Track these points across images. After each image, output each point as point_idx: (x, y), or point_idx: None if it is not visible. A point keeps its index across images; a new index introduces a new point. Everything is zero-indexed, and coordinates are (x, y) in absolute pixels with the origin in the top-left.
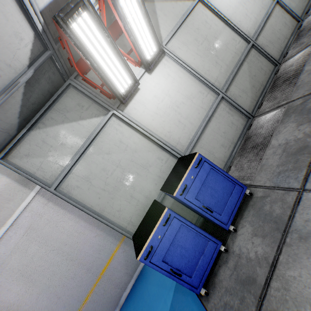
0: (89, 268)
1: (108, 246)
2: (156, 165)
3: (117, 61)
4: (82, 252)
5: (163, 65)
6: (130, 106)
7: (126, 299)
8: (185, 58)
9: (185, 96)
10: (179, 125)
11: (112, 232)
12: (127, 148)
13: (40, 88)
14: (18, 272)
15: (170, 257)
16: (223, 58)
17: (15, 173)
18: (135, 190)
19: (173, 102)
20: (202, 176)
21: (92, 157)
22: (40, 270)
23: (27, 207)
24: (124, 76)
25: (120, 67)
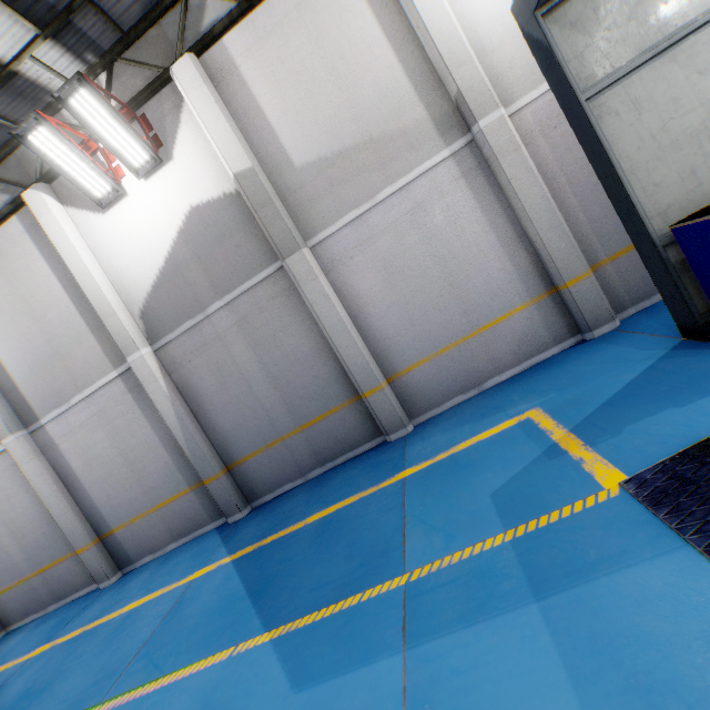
0: (468, 311)
1: (510, 295)
2: None
3: None
4: (470, 283)
5: None
6: None
7: (497, 385)
8: None
9: None
10: None
11: (527, 277)
12: None
13: None
14: (382, 261)
15: None
16: None
17: (437, 105)
18: (705, 163)
19: None
20: None
21: (667, 69)
22: (407, 274)
23: (430, 171)
24: None
25: None
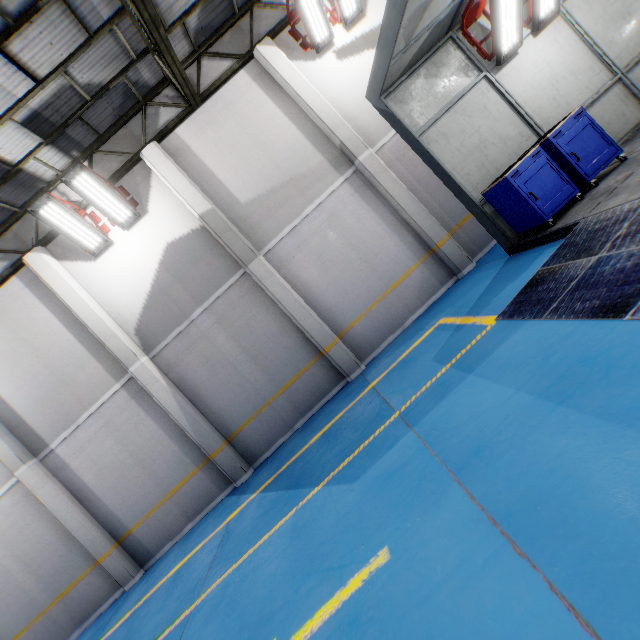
0: (381, 277)
1: (405, 260)
2: (515, 141)
3: (514, 13)
4: (378, 258)
5: (553, 30)
6: (504, 71)
7: (413, 322)
8: (583, 23)
9: (570, 71)
10: (553, 103)
11: (413, 247)
12: (489, 115)
13: (435, 34)
14: (315, 255)
15: (530, 186)
16: (637, 28)
17: (329, 152)
18: (488, 160)
19: (552, 75)
20: (578, 128)
21: (454, 117)
22: (335, 260)
23: (334, 192)
24: (513, 32)
25: (514, 20)
